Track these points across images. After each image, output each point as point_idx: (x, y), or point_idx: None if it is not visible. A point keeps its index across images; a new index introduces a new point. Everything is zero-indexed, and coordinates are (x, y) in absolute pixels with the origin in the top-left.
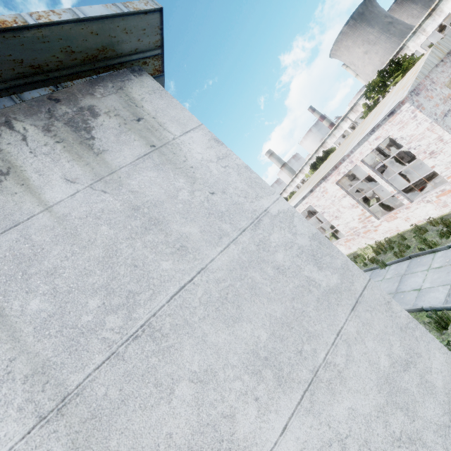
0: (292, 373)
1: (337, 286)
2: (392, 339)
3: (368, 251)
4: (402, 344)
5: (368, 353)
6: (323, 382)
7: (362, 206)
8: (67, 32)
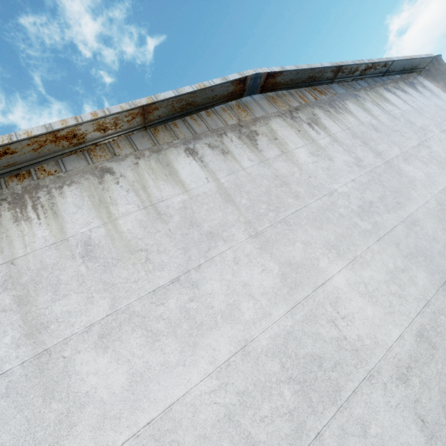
0: None
1: None
2: None
3: None
4: None
5: None
6: None
7: None
8: (416, 61)
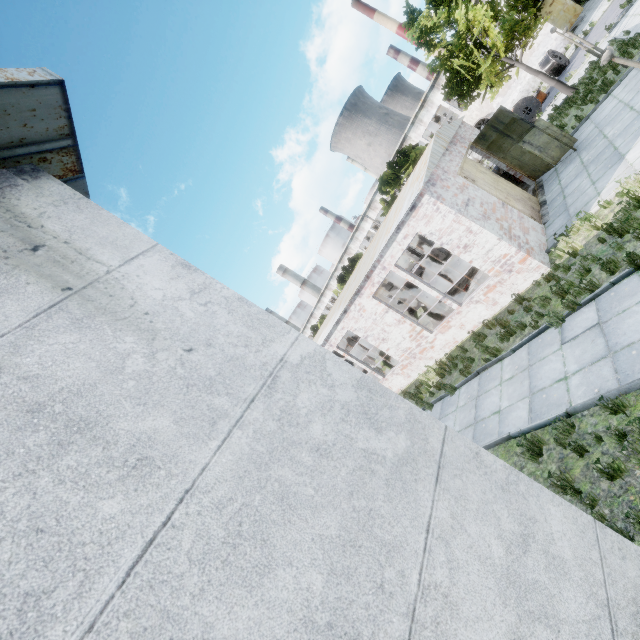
0: (378, 633)
1: (408, 451)
2: (497, 508)
3: (431, 376)
4: (510, 511)
5: (475, 544)
6: (427, 627)
7: (410, 319)
8: None
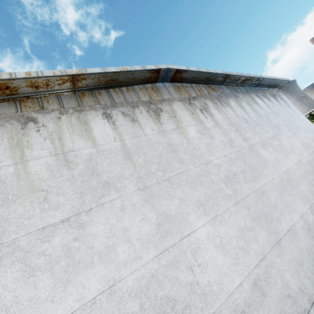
0: None
1: None
2: None
3: None
4: None
5: None
6: None
7: None
8: (278, 81)
